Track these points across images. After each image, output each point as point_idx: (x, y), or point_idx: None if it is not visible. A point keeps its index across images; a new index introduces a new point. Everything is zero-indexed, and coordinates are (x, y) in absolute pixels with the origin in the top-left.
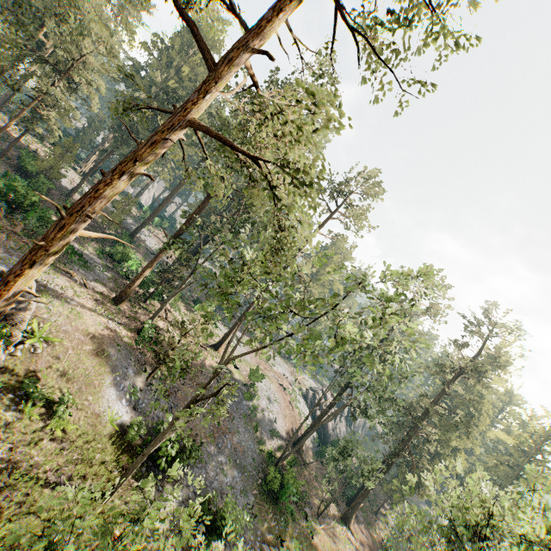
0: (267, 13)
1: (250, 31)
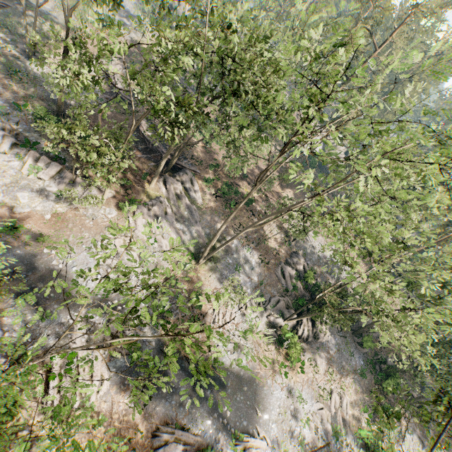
0: None
1: None
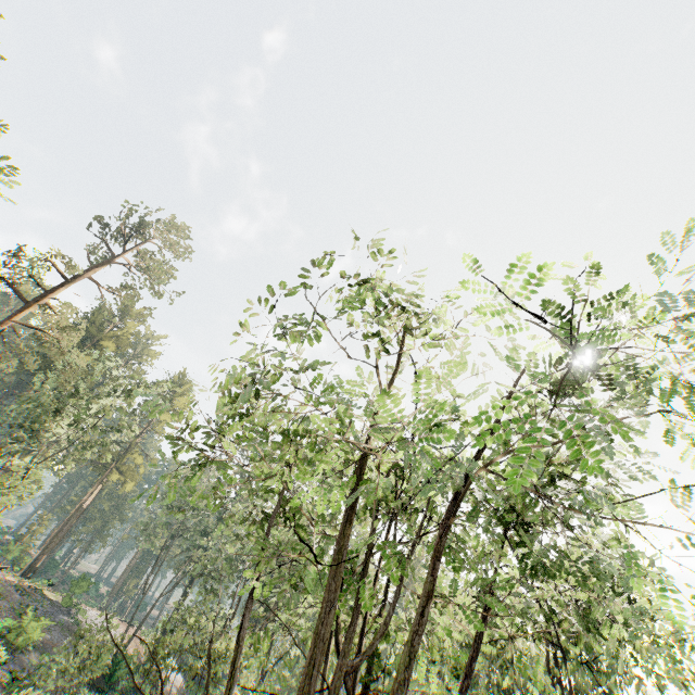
0: (58, 287)
1: (50, 293)
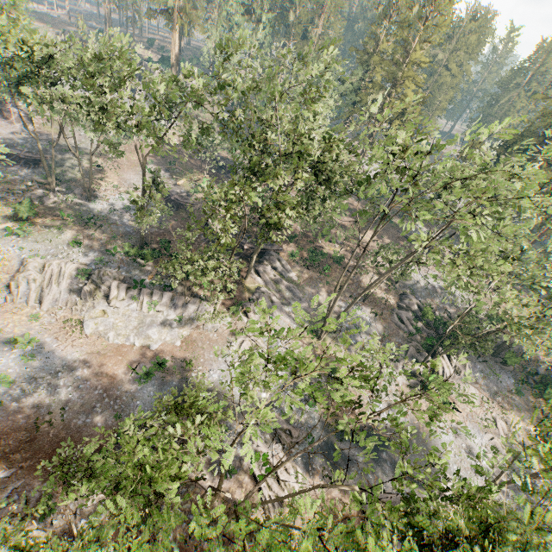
0: None
1: None
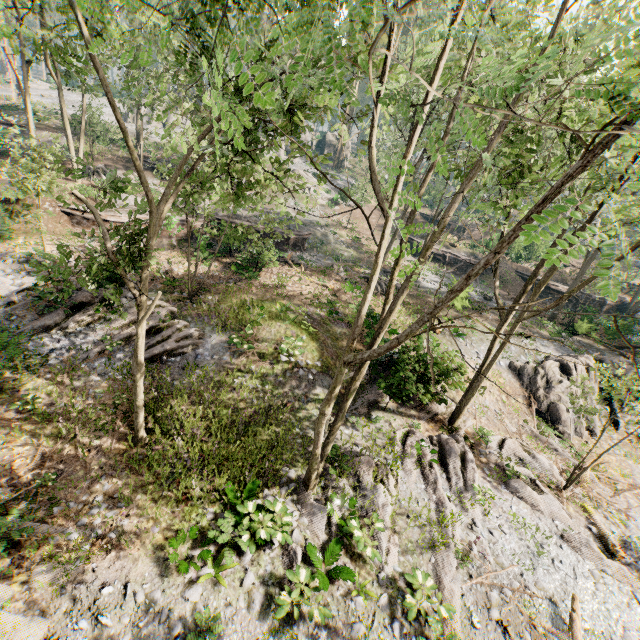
0: None
1: None
